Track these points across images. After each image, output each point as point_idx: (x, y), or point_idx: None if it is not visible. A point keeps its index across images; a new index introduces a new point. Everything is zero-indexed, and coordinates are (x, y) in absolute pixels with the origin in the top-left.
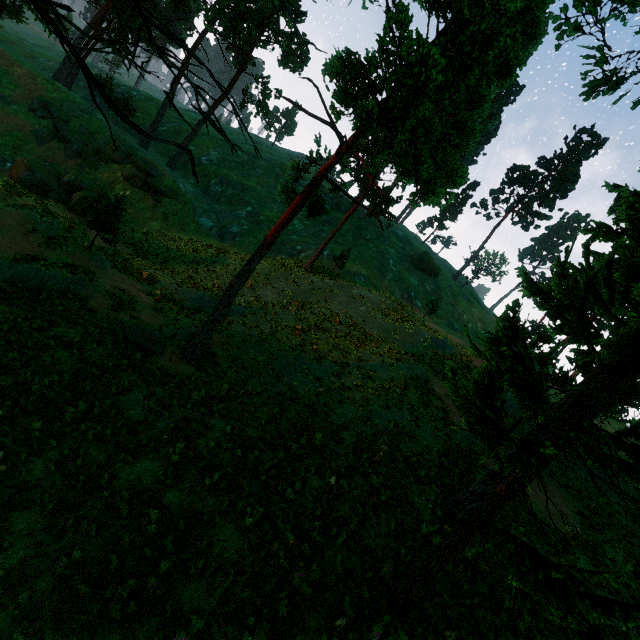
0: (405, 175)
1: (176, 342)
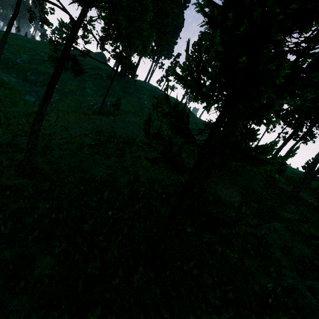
0: (119, 38)
1: (12, 168)
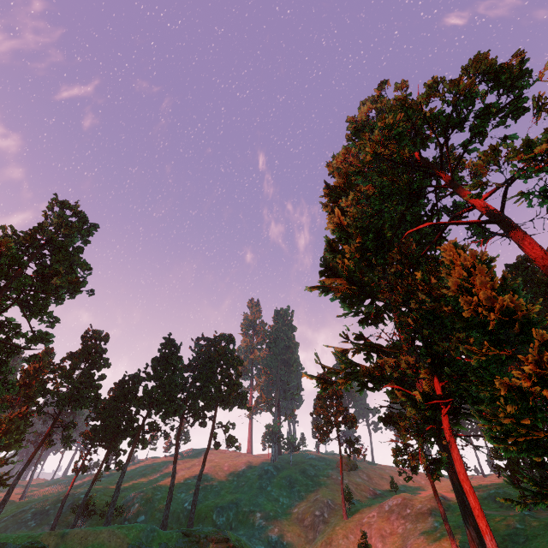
0: None
1: None
